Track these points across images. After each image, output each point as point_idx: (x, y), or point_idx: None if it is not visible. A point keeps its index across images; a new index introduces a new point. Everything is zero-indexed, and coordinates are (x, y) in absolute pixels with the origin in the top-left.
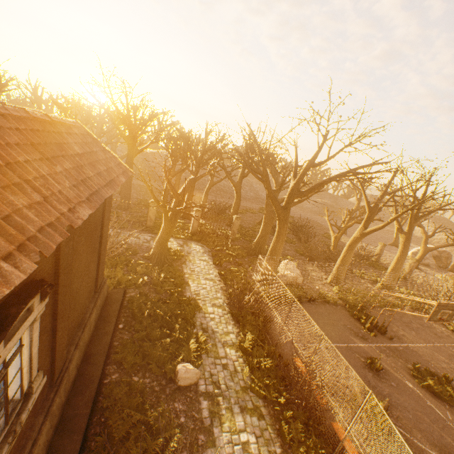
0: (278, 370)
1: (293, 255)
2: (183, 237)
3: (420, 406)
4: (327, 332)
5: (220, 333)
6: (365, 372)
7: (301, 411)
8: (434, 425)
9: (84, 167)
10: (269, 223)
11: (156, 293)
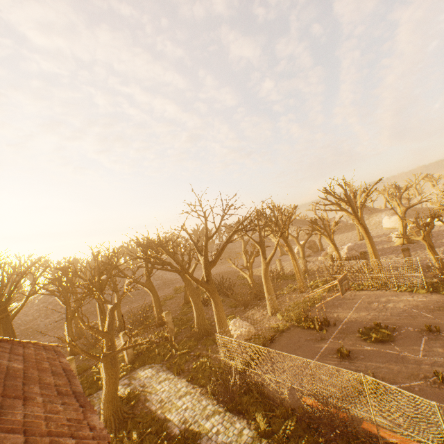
0: (300, 424)
1: (231, 311)
2: (124, 374)
3: (383, 357)
4: (301, 356)
5: (235, 440)
6: (344, 364)
7: (340, 440)
8: (399, 363)
9: (42, 377)
10: (198, 299)
11: None
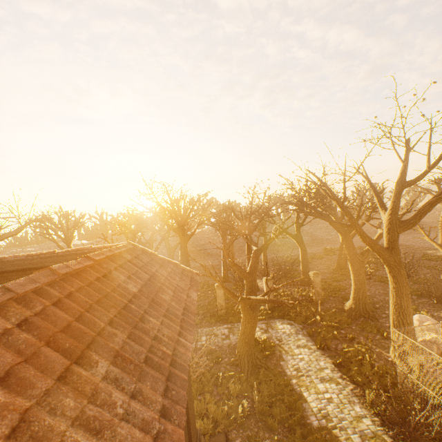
0: None
1: None
2: (262, 318)
3: None
4: None
5: None
6: None
7: None
8: None
9: (145, 317)
10: (360, 269)
11: (268, 429)
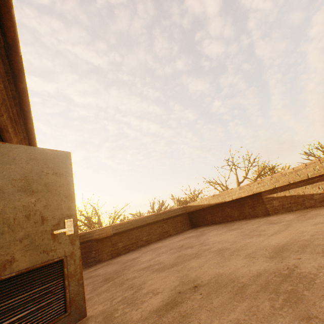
0: None
1: None
2: None
3: None
4: None
5: None
6: None
7: None
8: None
9: None
10: None
11: None
